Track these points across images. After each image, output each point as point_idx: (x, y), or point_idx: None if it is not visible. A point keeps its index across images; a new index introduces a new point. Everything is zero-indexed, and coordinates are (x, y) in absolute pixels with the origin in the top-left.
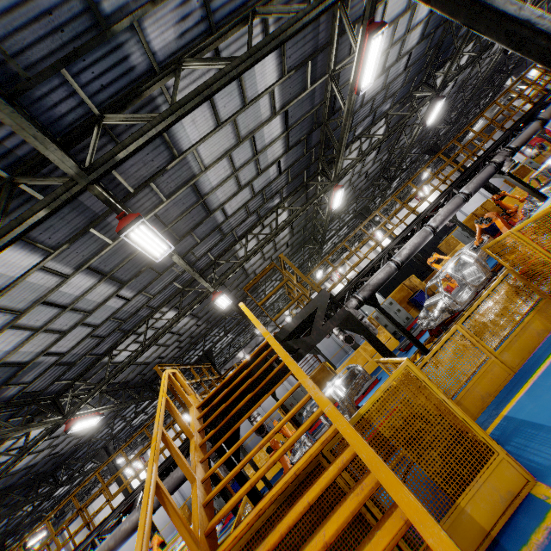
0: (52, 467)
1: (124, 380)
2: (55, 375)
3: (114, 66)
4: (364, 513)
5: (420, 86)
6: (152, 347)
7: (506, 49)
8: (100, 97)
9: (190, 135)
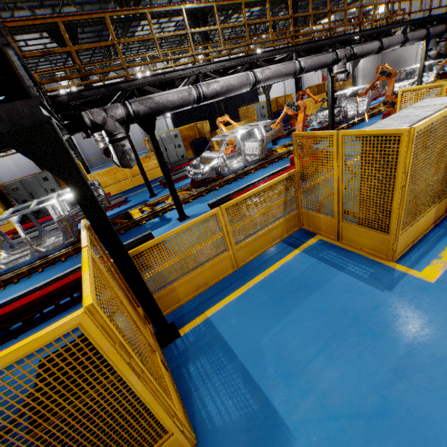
0: None
1: None
2: None
3: None
4: None
5: None
6: None
7: None
8: None
9: None
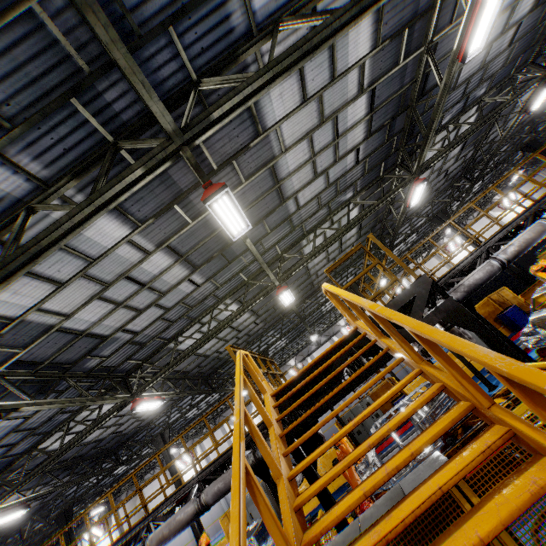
0: (115, 445)
1: (184, 369)
2: (128, 354)
3: (216, 27)
4: None
5: (524, 67)
6: (213, 340)
7: None
8: (199, 62)
9: (276, 111)
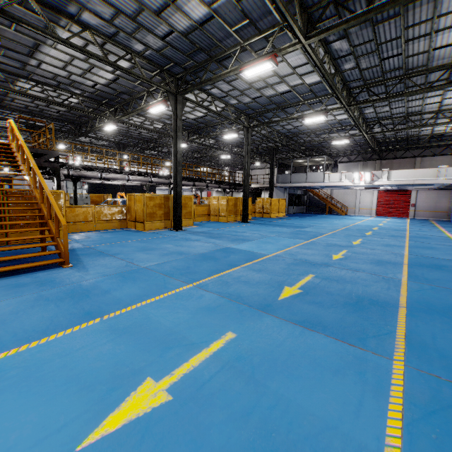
0: None
1: None
2: None
3: (59, 1)
4: (3, 213)
5: (186, 131)
6: None
7: (222, 155)
8: None
9: (63, 36)
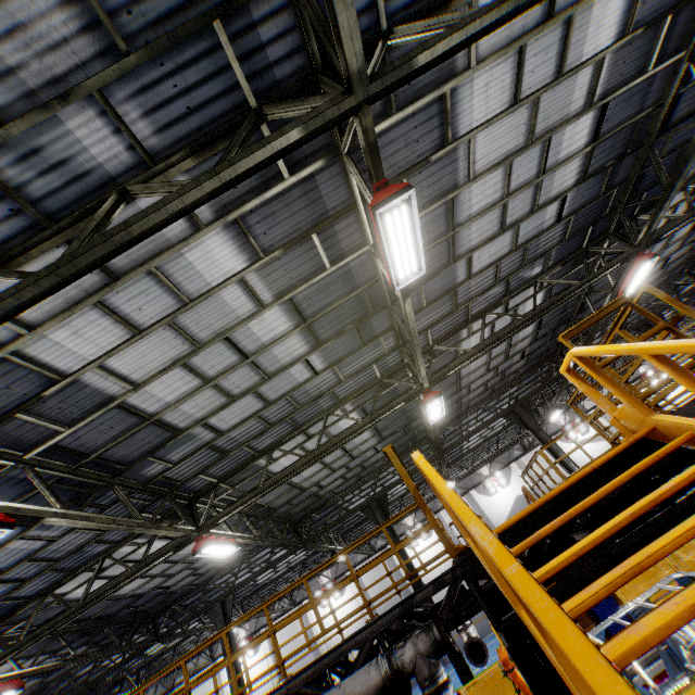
0: (156, 608)
1: (270, 504)
2: (202, 464)
3: None
4: None
5: None
6: (316, 464)
7: None
8: (393, 5)
9: (474, 111)
